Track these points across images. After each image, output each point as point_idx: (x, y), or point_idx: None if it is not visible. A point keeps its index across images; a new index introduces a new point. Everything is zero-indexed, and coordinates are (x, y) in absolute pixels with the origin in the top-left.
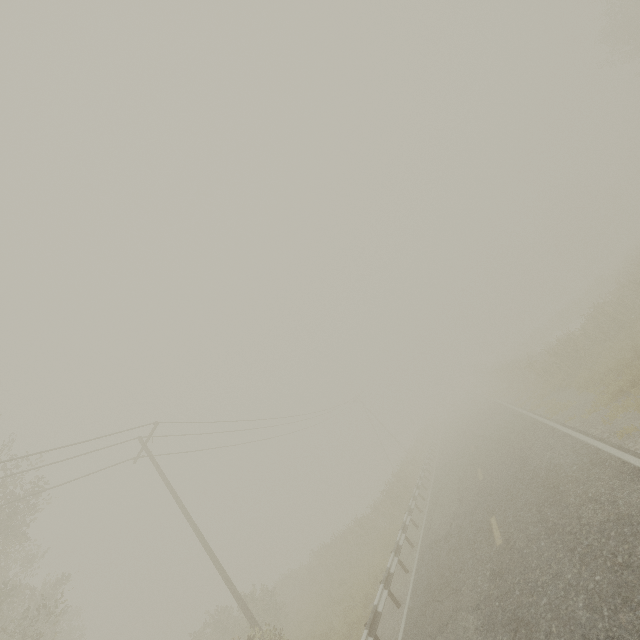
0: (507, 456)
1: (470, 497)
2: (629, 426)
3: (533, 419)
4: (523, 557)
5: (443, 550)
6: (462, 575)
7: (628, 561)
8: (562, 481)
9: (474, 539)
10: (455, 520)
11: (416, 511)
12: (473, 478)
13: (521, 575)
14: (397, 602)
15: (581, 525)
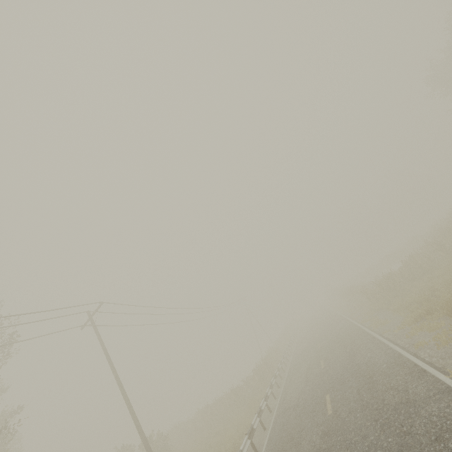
0: (342, 353)
1: (314, 379)
2: (422, 341)
3: (362, 329)
4: (344, 423)
5: (292, 415)
6: (303, 433)
7: (410, 430)
8: (375, 374)
9: (313, 409)
10: (302, 395)
11: (275, 387)
12: (317, 366)
13: (342, 435)
14: (256, 450)
15: (384, 404)
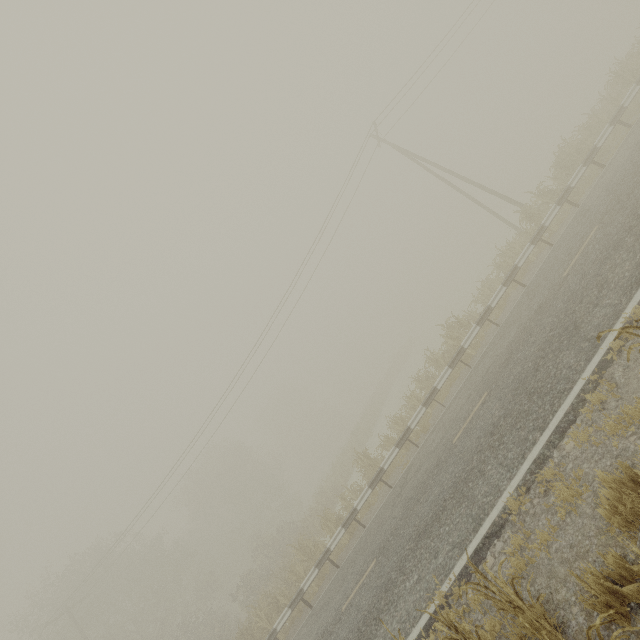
0: None
1: None
2: None
3: None
4: None
5: None
6: None
7: None
8: None
9: None
10: None
11: None
12: None
13: None
14: None
15: None
